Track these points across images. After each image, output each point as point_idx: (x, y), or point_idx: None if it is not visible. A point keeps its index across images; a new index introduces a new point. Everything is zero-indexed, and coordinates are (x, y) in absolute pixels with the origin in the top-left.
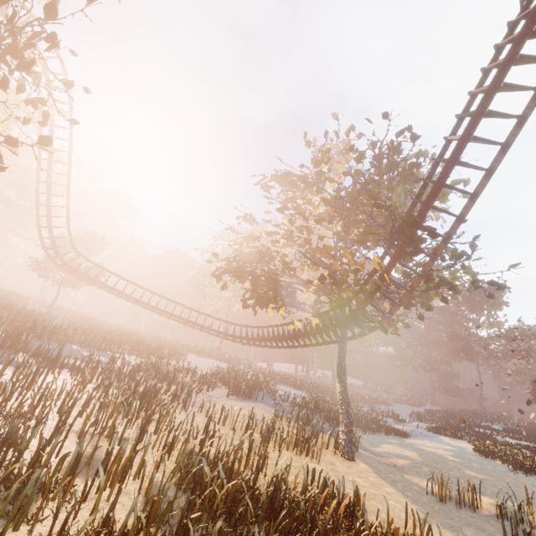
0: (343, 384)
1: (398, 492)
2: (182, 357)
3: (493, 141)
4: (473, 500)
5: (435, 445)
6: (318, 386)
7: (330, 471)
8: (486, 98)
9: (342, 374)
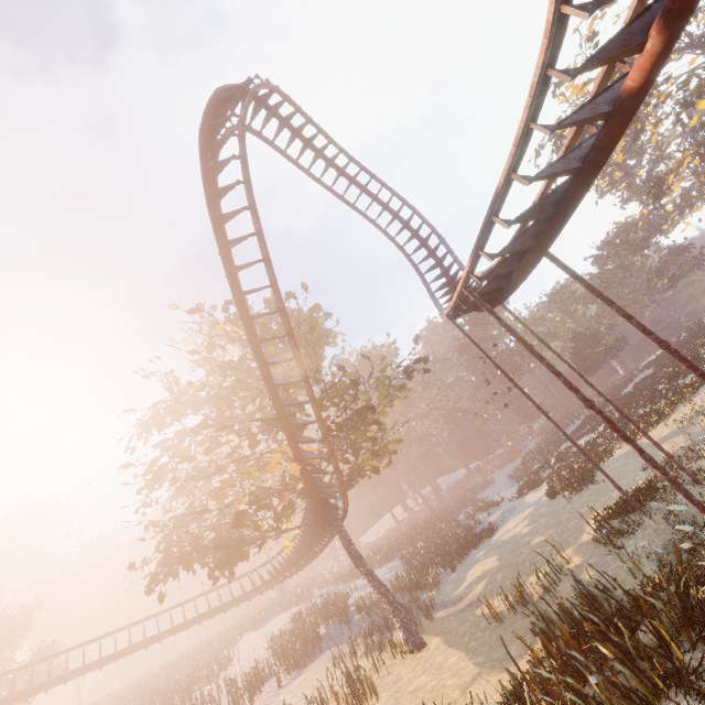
0: (366, 572)
1: (461, 653)
2: (227, 661)
3: (267, 314)
4: (519, 597)
5: (517, 519)
6: (410, 533)
7: (389, 701)
8: (231, 287)
9: (358, 563)
